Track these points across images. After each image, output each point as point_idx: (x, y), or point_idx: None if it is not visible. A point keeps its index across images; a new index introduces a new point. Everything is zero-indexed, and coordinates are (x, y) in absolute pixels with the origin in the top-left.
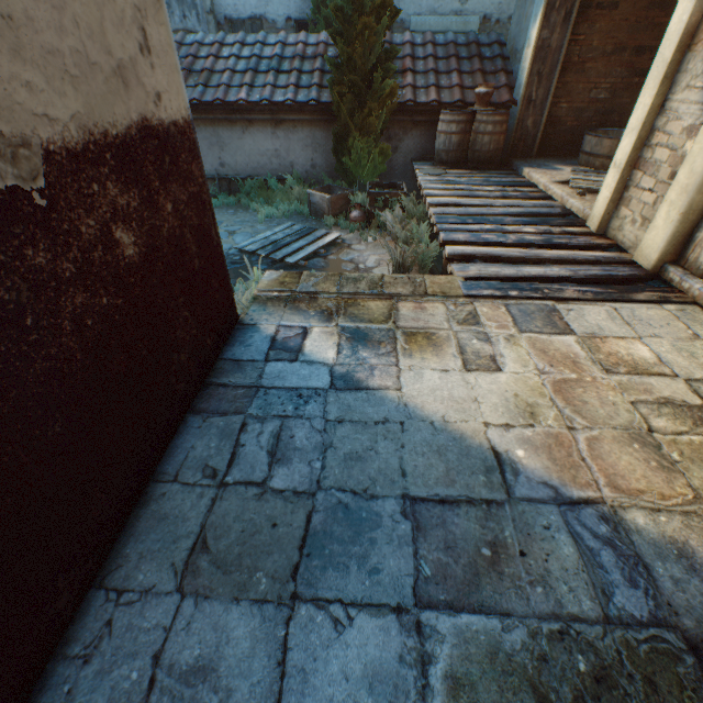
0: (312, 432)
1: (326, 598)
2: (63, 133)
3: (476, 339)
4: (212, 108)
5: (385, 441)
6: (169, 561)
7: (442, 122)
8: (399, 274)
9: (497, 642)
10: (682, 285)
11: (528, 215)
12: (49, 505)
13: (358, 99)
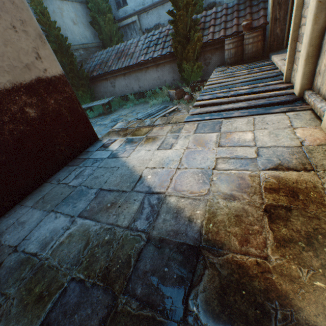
0: (91, 170)
1: (59, 212)
2: (4, 85)
3: (172, 138)
4: (133, 66)
5: (109, 173)
6: (34, 200)
7: (225, 45)
8: None
9: (89, 228)
10: (308, 100)
11: (254, 80)
12: (1, 177)
13: (183, 46)
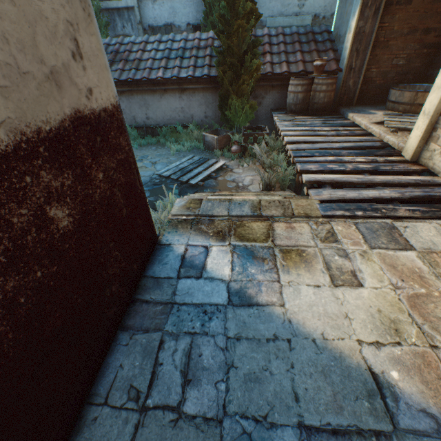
0: (216, 350)
1: None
2: None
3: (337, 256)
4: (141, 83)
5: (276, 360)
6: None
7: (291, 85)
8: (266, 189)
9: None
10: None
11: (357, 148)
12: None
13: (235, 73)
